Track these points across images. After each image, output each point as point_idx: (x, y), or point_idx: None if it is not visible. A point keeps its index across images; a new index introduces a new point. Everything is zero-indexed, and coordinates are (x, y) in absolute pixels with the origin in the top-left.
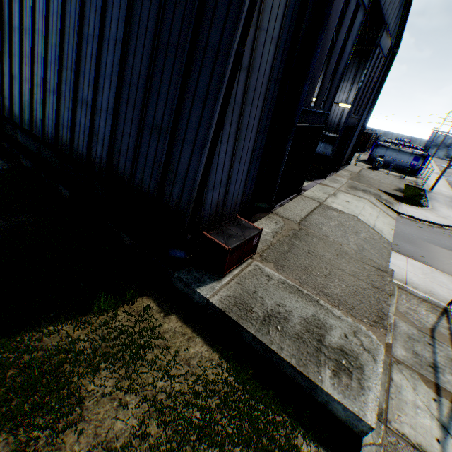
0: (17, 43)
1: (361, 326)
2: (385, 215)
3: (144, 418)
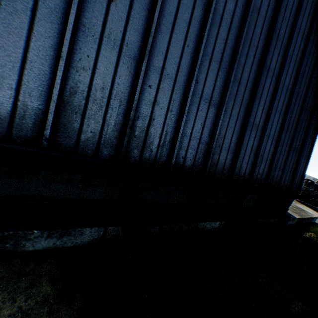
0: None
1: None
2: None
3: None
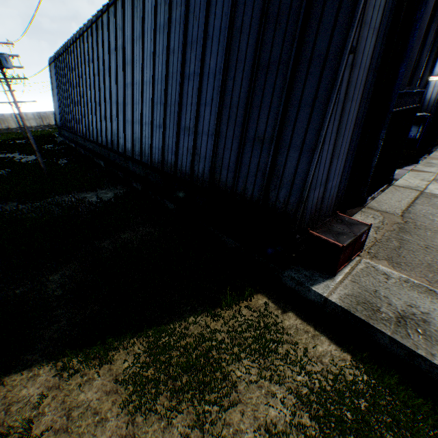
0: (128, 95)
1: None
2: None
3: (295, 409)
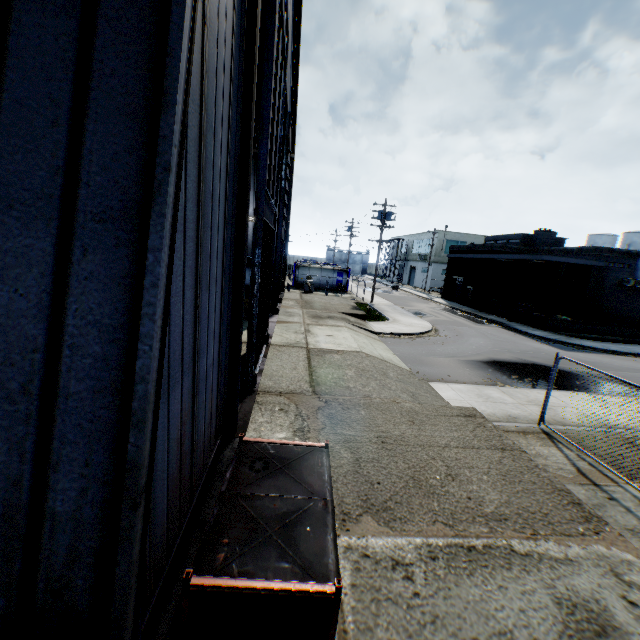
0: None
1: (597, 548)
2: (373, 339)
3: None
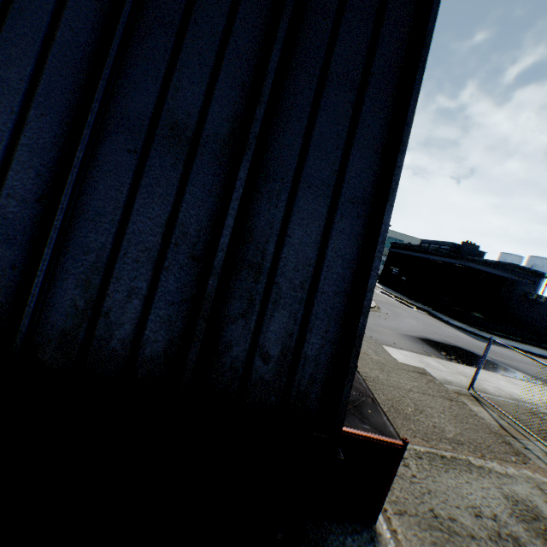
0: None
1: (526, 472)
2: None
3: None
